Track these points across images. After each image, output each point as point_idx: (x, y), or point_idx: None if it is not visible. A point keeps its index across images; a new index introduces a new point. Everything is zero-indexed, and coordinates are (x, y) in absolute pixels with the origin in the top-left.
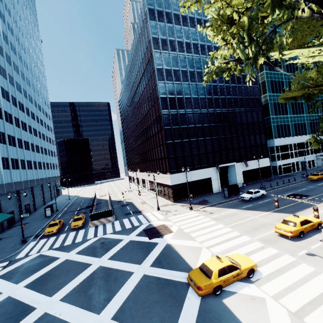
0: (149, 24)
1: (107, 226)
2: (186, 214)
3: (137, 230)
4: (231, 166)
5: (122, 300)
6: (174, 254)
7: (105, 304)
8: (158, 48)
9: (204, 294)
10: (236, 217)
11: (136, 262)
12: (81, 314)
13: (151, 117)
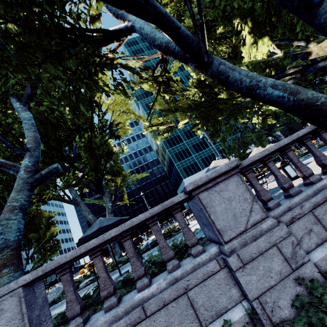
0: None
1: None
2: None
3: None
4: None
5: None
6: None
7: None
8: None
9: None
10: None
11: None
12: None
13: None
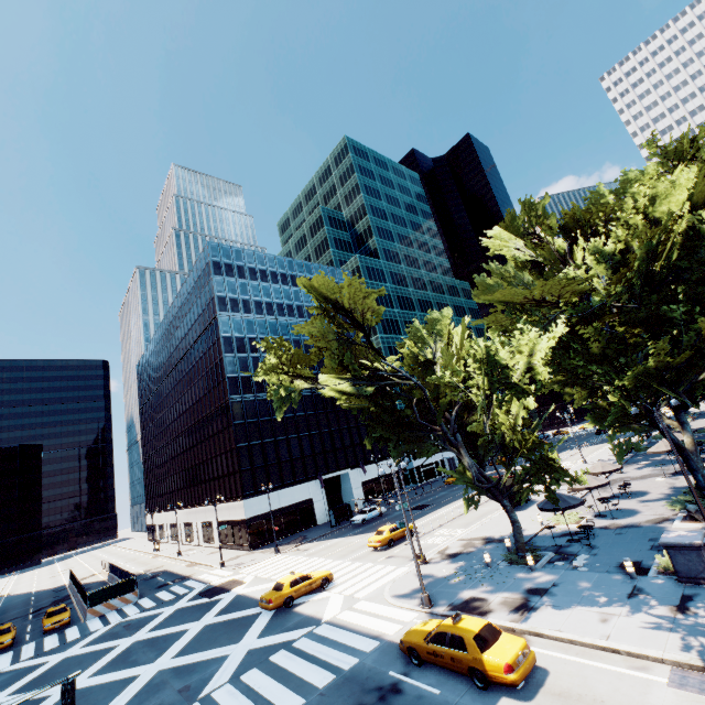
0: (213, 280)
1: (125, 609)
2: (270, 560)
3: (187, 596)
4: (344, 476)
5: (181, 646)
6: (247, 599)
7: (159, 656)
8: (226, 309)
9: (275, 607)
10: (337, 546)
11: (193, 621)
12: (129, 671)
13: (211, 405)
